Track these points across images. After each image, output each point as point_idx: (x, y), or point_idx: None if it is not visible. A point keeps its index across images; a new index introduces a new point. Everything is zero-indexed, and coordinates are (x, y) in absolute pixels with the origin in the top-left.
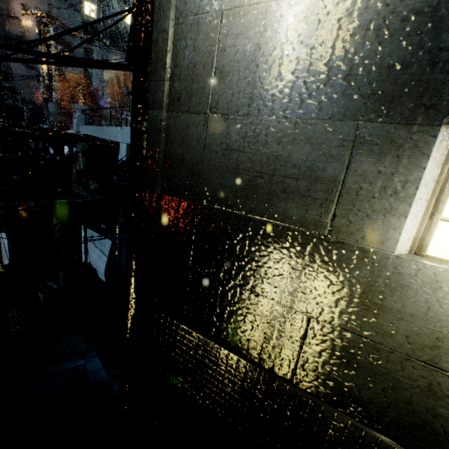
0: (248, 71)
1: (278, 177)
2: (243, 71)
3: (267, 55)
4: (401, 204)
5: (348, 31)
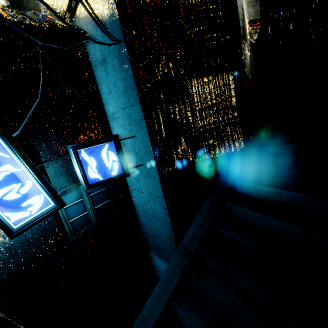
0: None
1: None
2: None
3: None
4: None
5: None
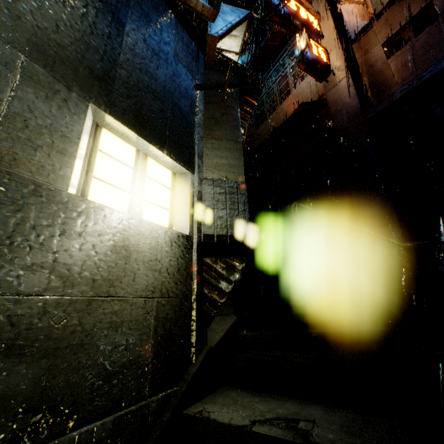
0: None
1: None
2: None
3: None
4: (70, 147)
5: None
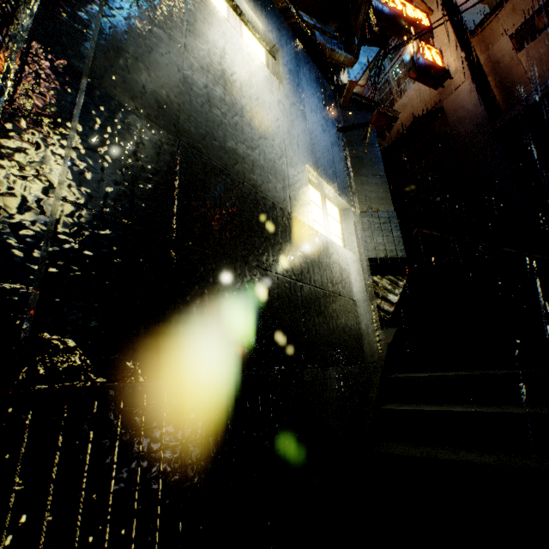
0: (220, 56)
1: (256, 155)
2: (215, 51)
3: (231, 61)
4: (308, 199)
5: (269, 94)
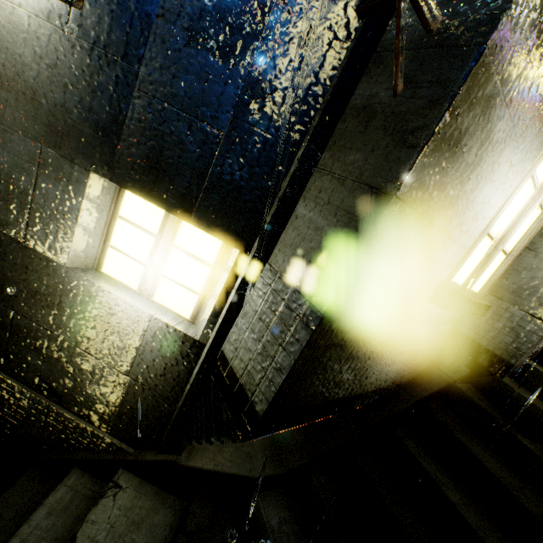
0: None
1: None
2: None
3: None
4: (70, 227)
5: (32, 57)
